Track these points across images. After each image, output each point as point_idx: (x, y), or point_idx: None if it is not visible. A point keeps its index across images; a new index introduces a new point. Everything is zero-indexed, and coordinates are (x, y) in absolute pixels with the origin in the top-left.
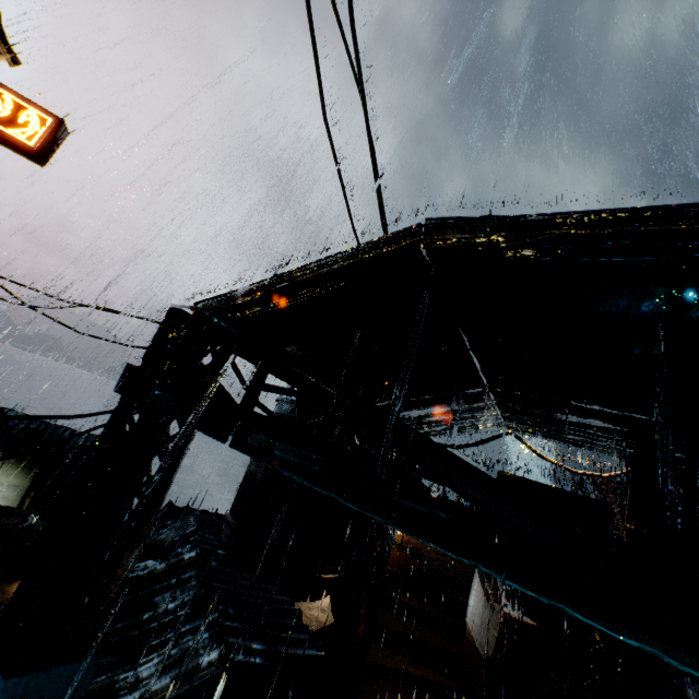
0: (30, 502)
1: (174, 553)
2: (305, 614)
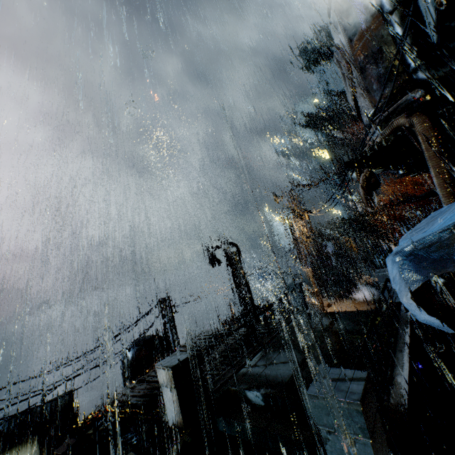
0: (46, 453)
1: None
2: None
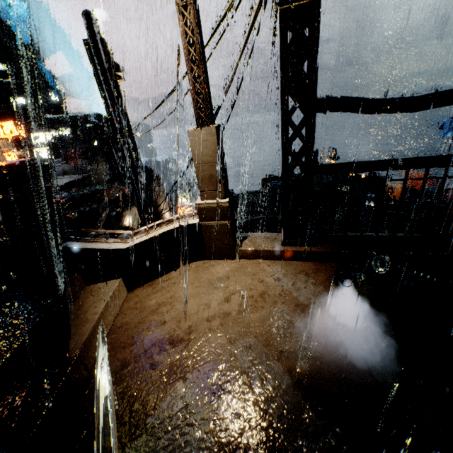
0: None
1: None
2: None
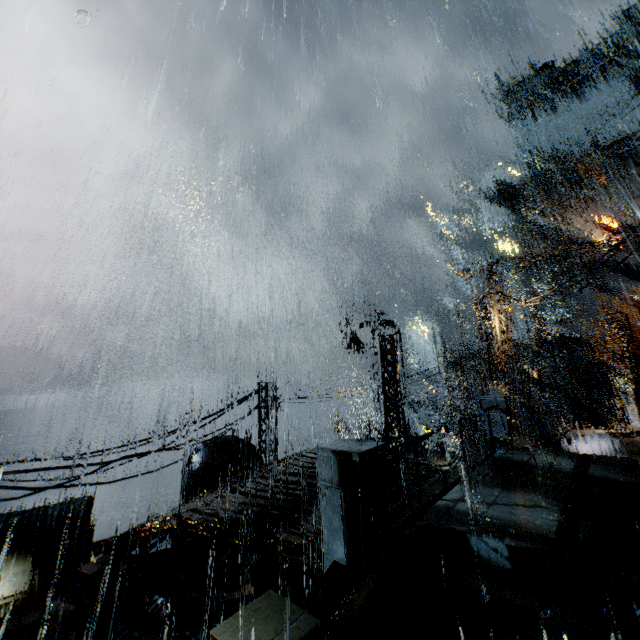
0: (39, 577)
1: (152, 601)
2: (243, 594)
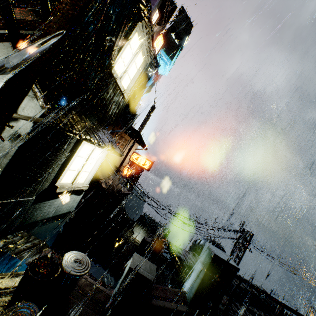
0: None
1: None
2: None
